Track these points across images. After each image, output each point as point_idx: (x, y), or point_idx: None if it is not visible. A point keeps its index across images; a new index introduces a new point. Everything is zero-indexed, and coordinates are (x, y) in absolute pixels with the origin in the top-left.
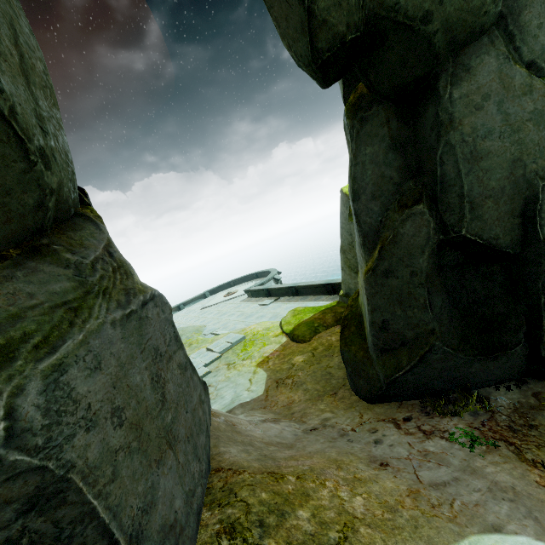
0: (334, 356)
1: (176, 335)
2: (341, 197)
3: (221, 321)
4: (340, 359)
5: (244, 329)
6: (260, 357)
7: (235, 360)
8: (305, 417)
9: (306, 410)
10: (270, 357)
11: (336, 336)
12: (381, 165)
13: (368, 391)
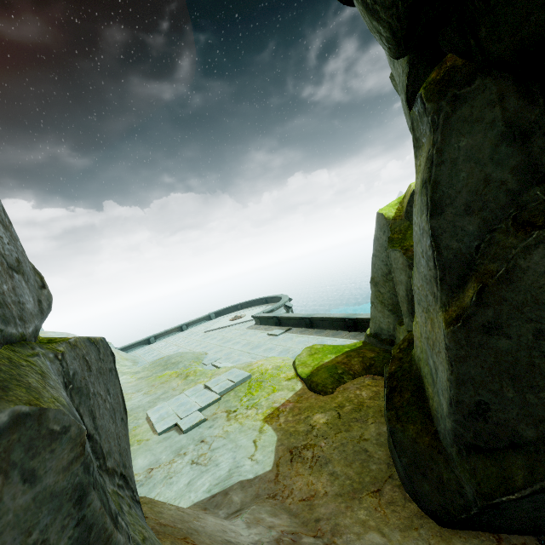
0: (368, 422)
1: (88, 523)
2: (378, 220)
3: (225, 349)
4: (377, 429)
5: (250, 364)
6: (268, 407)
7: (237, 407)
8: (338, 536)
9: (339, 517)
10: (281, 409)
11: (368, 391)
12: (487, 163)
13: (440, 505)
